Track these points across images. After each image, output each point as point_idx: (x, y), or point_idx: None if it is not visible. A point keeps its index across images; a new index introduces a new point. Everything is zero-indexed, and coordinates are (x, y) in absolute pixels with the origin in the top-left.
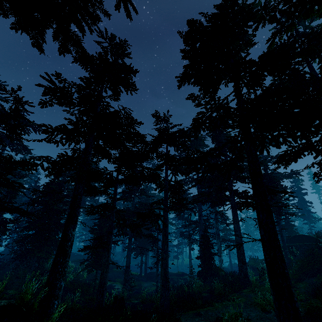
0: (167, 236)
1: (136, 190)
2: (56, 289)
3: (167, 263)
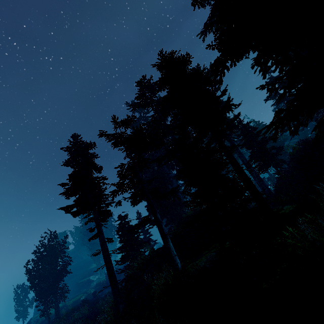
0: None
1: None
2: None
3: None
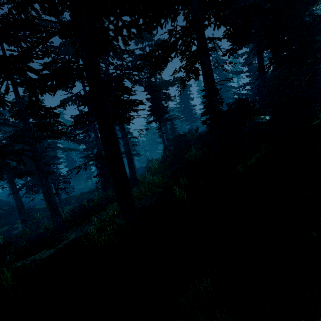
0: (43, 169)
1: None
2: None
3: (52, 195)
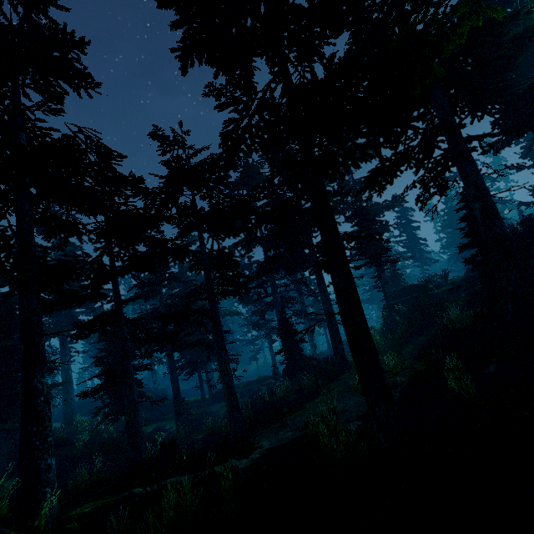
0: (222, 337)
1: (160, 278)
2: (41, 472)
3: (231, 375)
